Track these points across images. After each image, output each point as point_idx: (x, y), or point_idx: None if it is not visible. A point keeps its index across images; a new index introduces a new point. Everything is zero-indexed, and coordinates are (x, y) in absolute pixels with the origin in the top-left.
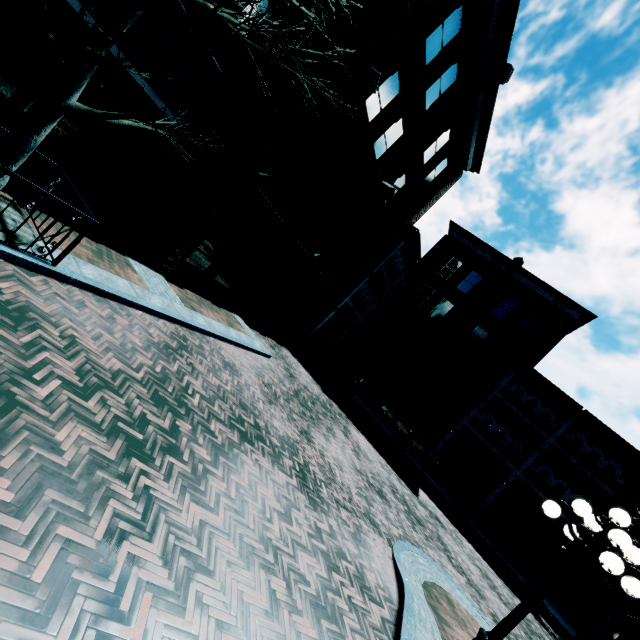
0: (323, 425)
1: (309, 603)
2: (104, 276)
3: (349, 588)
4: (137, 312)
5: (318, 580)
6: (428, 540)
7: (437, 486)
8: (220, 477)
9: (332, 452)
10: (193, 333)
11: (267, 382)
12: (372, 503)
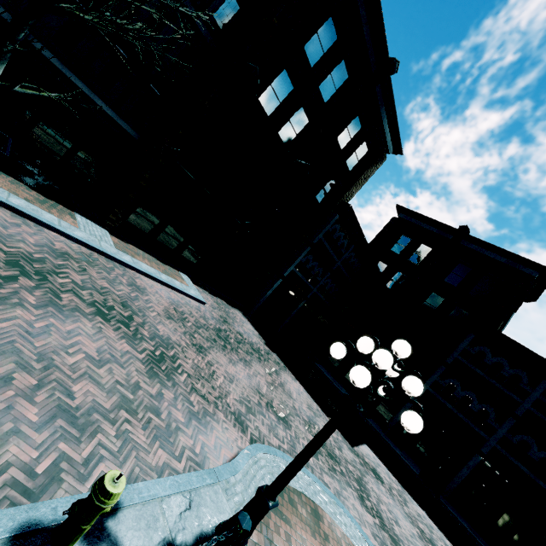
0: (237, 355)
1: (56, 405)
2: (32, 208)
3: (136, 428)
4: (53, 233)
5: (91, 403)
6: (334, 472)
7: (401, 455)
8: (34, 314)
9: (230, 370)
10: (111, 262)
11: (181, 311)
12: (257, 414)
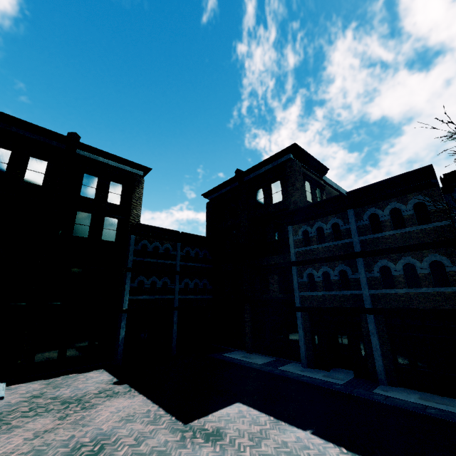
0: None
1: None
2: None
3: None
4: None
5: None
6: None
7: (323, 376)
8: None
9: None
10: None
11: None
12: None
